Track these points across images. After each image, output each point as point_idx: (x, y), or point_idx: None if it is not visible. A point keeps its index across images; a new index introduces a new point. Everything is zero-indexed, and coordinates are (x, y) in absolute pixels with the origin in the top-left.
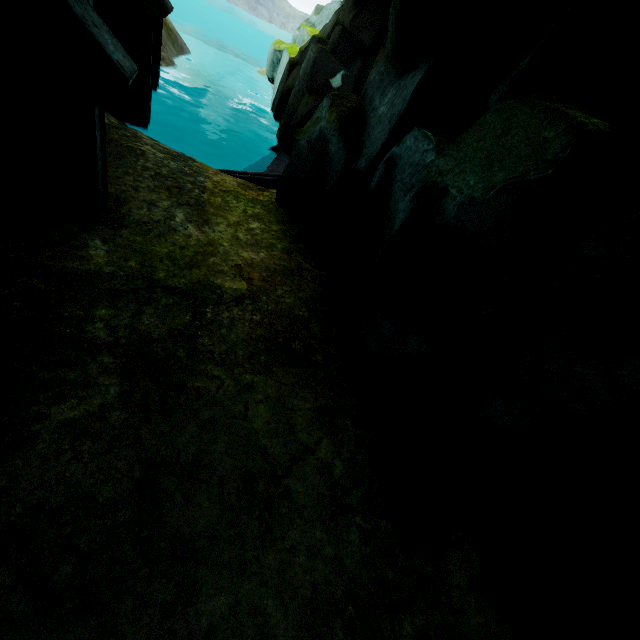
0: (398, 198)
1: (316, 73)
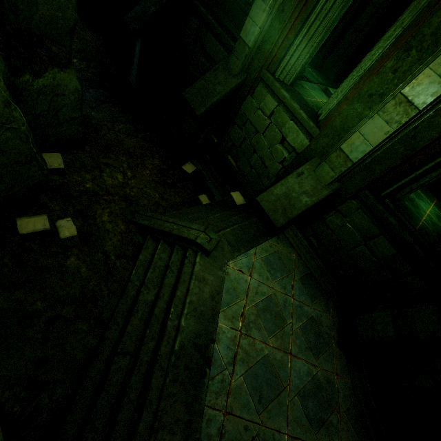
0: None
1: None
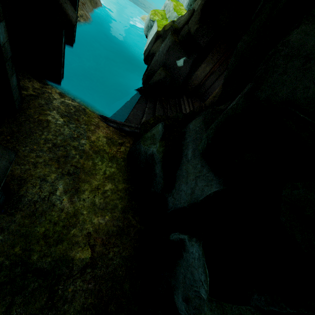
0: (180, 283)
1: (169, 55)
